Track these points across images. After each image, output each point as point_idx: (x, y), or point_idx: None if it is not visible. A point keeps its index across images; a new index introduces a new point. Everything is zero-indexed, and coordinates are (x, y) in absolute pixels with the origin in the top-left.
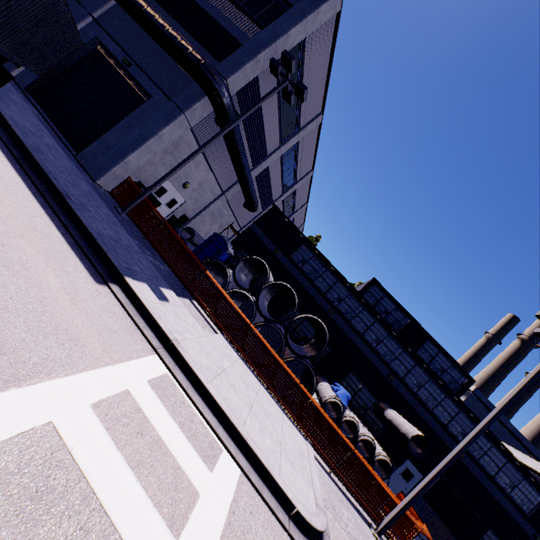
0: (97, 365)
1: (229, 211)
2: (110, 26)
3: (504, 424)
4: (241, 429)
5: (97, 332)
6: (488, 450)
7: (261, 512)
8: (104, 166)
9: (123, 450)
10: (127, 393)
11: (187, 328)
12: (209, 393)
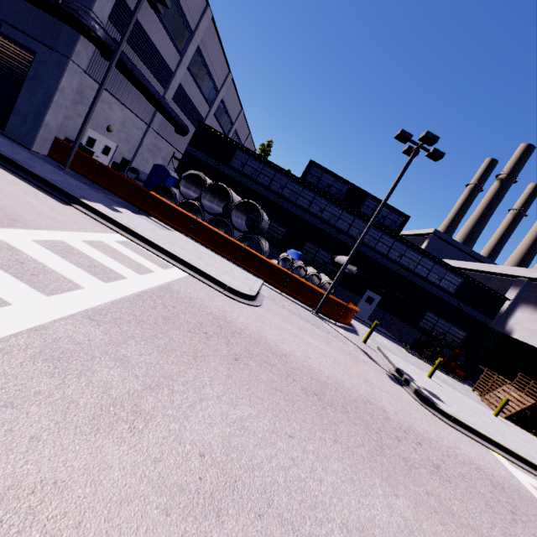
0: (79, 231)
1: (165, 142)
2: None
3: (462, 250)
4: (186, 260)
5: (73, 222)
6: (420, 261)
7: (202, 286)
8: (30, 134)
9: (104, 253)
10: (102, 242)
11: (142, 225)
12: (160, 247)
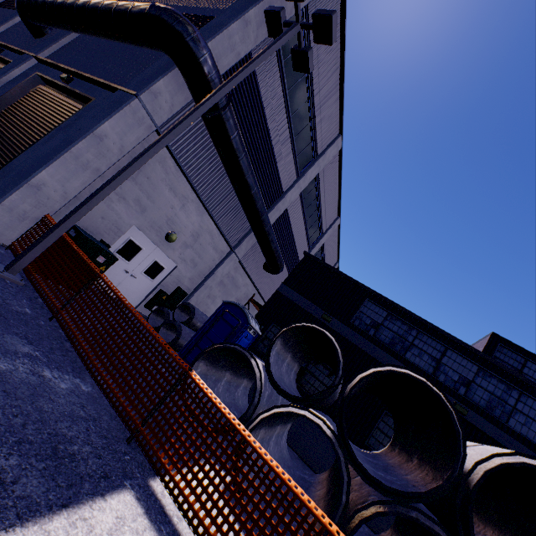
0: None
1: (246, 278)
2: (56, 60)
3: None
4: None
5: None
6: None
7: None
8: None
9: None
10: None
11: None
12: None
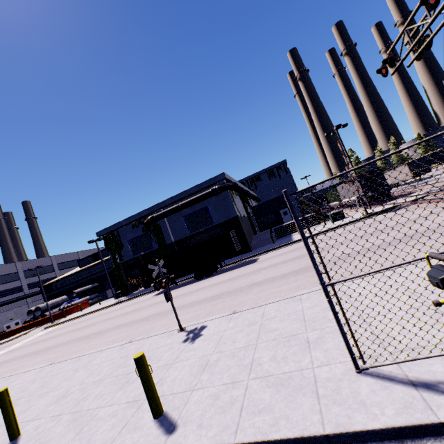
0: None
1: (43, 299)
2: None
3: None
4: None
5: None
6: None
7: None
8: None
9: None
10: None
11: None
12: None
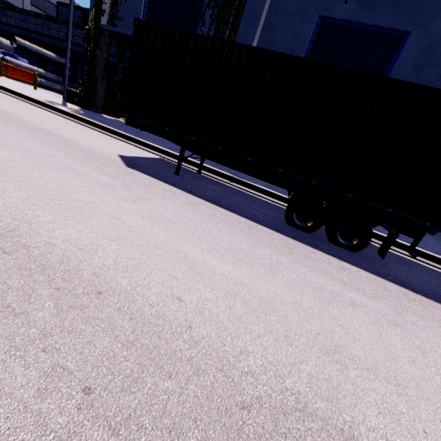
0: None
1: None
2: None
3: None
4: None
5: None
6: None
7: None
8: None
9: None
10: None
11: None
12: None
